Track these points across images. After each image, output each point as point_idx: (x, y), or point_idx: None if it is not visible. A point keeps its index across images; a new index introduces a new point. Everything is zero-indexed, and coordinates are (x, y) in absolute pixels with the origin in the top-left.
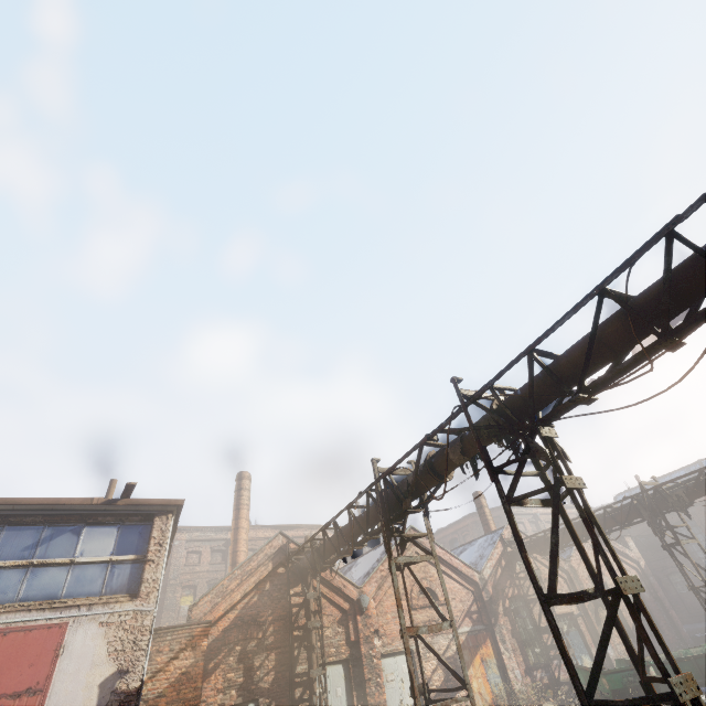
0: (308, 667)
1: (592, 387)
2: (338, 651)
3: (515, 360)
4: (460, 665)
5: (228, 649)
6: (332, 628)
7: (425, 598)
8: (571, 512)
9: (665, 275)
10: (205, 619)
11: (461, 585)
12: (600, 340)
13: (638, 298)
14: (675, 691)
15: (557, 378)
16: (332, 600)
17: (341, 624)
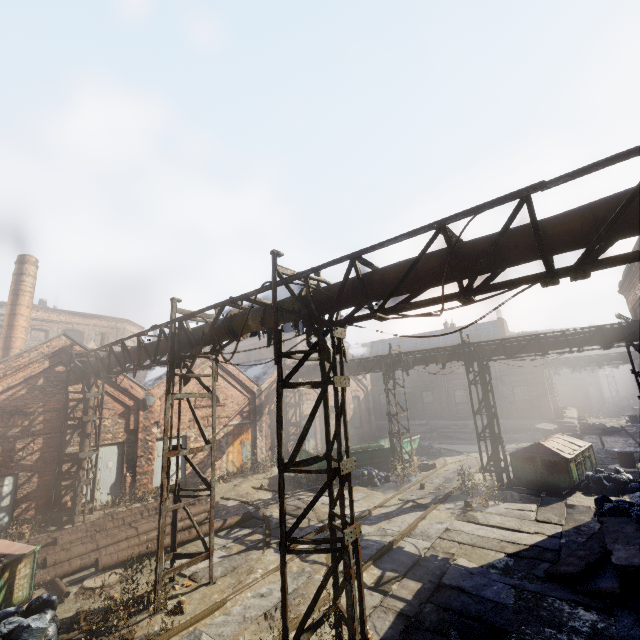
0: (79, 450)
1: (390, 311)
2: (115, 436)
3: (337, 260)
4: (223, 445)
5: None
6: (112, 419)
7: (208, 400)
8: None
9: (498, 237)
10: None
11: (242, 393)
12: (416, 271)
13: (465, 245)
14: (345, 538)
15: (366, 293)
16: (117, 398)
17: (122, 417)
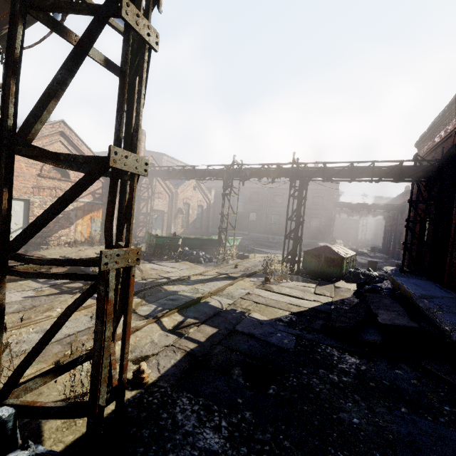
0: None
1: None
2: None
3: None
4: (72, 217)
5: None
6: None
7: (57, 174)
8: None
9: None
10: None
11: None
12: None
13: None
14: (102, 261)
15: None
16: None
17: None
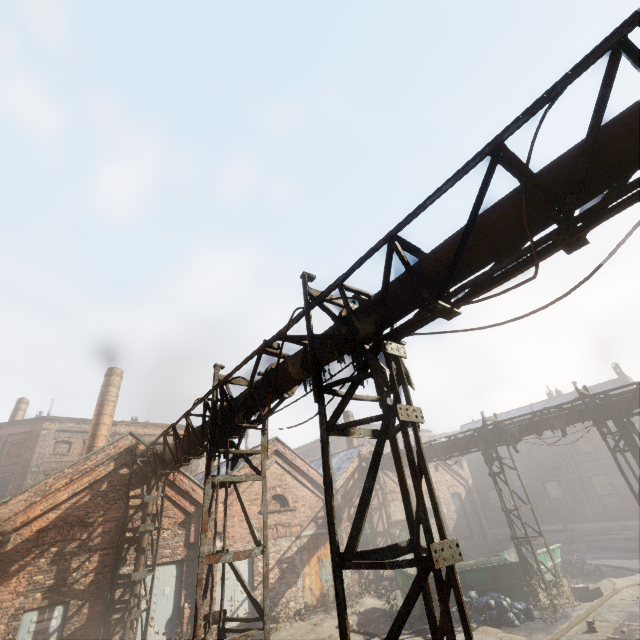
0: (134, 569)
1: (457, 294)
2: (173, 552)
3: (372, 249)
4: (297, 564)
5: (41, 550)
6: (172, 530)
7: (276, 504)
8: (426, 435)
9: (594, 120)
10: (16, 519)
11: (313, 493)
12: (481, 229)
13: (542, 170)
14: None
15: (417, 278)
16: (177, 503)
17: (182, 527)
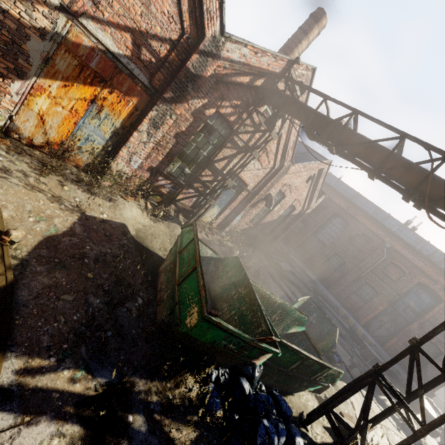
0: None
1: None
2: None
3: None
4: (29, 54)
5: None
6: None
7: None
8: None
9: None
10: None
11: None
12: None
13: None
14: None
15: None
16: None
17: None
